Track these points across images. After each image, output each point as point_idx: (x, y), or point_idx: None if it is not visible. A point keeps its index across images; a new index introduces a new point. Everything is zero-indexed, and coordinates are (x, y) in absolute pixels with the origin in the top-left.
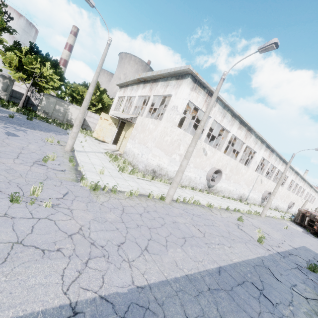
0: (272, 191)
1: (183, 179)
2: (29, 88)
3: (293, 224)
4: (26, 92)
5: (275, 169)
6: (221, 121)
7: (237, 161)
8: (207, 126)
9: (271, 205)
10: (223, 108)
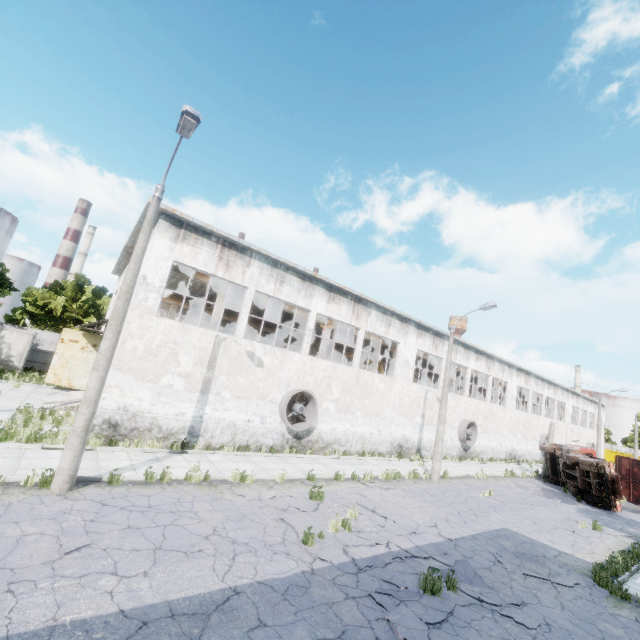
0: (479, 419)
1: (210, 431)
2: None
3: (533, 484)
4: None
5: (466, 370)
6: (279, 292)
7: (356, 368)
8: (243, 306)
9: (493, 453)
10: (274, 267)
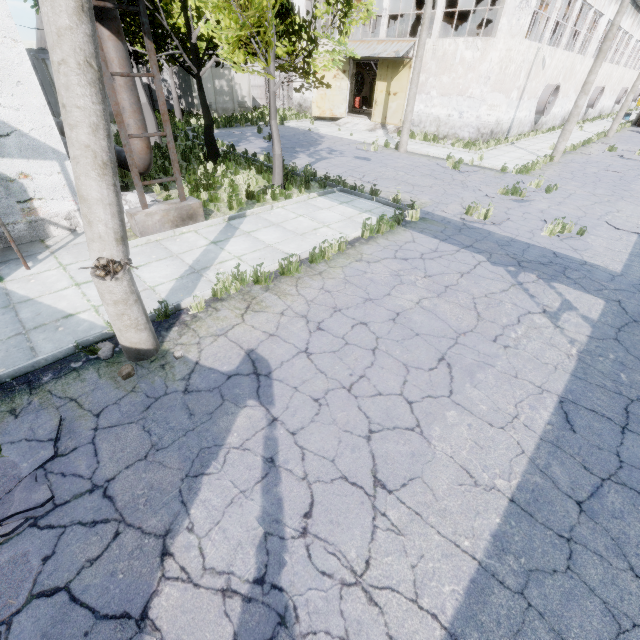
0: (602, 84)
1: (513, 128)
2: (171, 67)
3: (639, 130)
4: (171, 79)
5: (618, 32)
6: None
7: (575, 54)
8: (555, 10)
9: (594, 113)
10: None
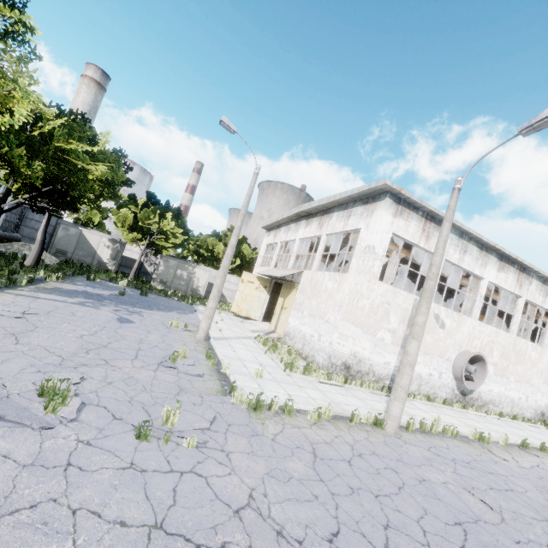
0: None
1: None
2: (143, 250)
3: None
4: (139, 256)
5: None
6: (461, 261)
7: (513, 335)
8: None
9: None
10: (460, 237)
